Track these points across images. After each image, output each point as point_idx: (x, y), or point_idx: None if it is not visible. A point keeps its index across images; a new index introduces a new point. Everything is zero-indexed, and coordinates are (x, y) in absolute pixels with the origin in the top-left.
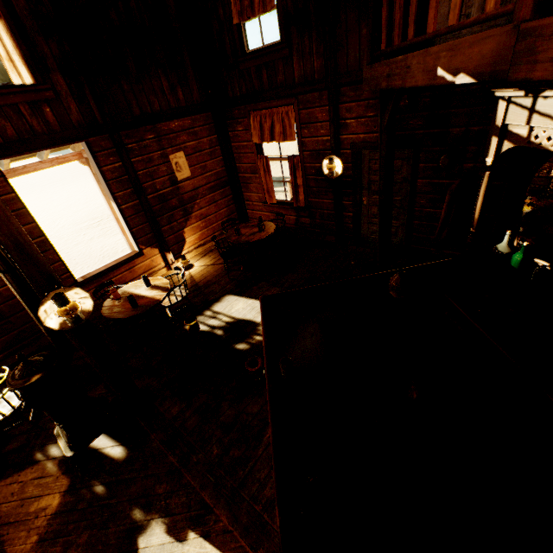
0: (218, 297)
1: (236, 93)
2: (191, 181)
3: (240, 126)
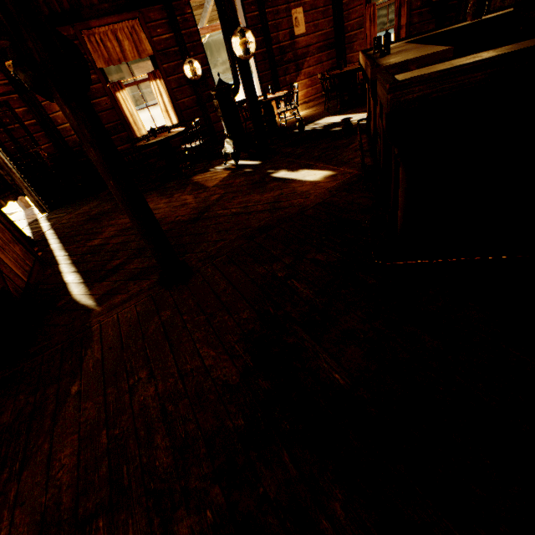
0: (318, 119)
1: None
2: (305, 38)
3: None
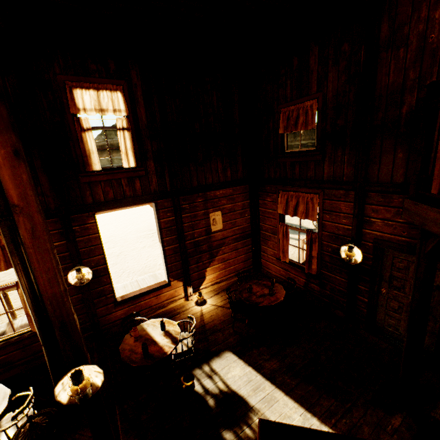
0: (219, 350)
1: (271, 176)
2: (221, 233)
3: (269, 198)
